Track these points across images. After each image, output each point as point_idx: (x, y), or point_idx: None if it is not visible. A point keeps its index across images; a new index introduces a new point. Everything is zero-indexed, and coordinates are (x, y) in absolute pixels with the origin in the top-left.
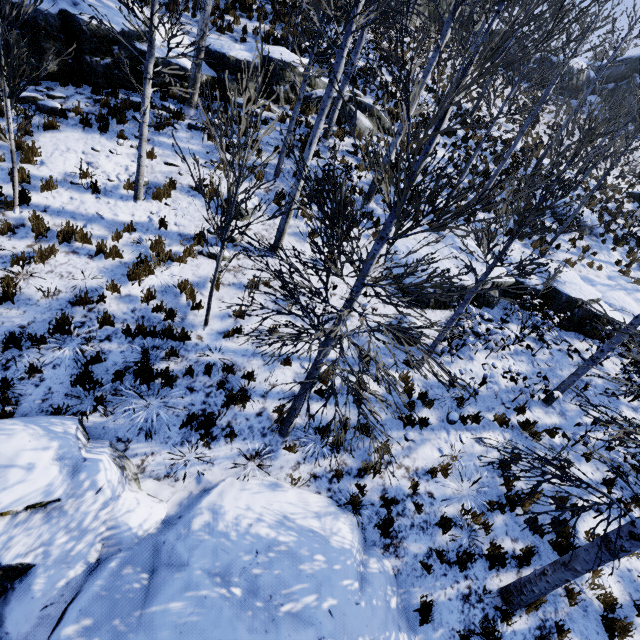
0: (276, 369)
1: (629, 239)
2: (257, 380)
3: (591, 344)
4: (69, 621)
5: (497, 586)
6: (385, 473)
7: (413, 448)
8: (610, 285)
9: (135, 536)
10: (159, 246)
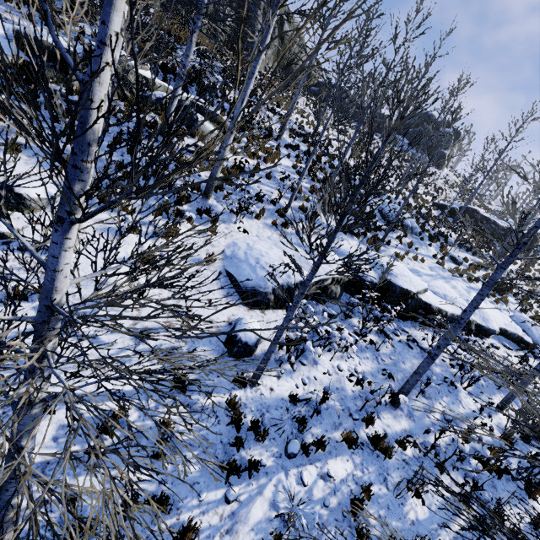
0: None
1: (439, 237)
2: None
3: (426, 331)
4: None
5: None
6: None
7: (237, 513)
8: (432, 275)
9: None
10: None
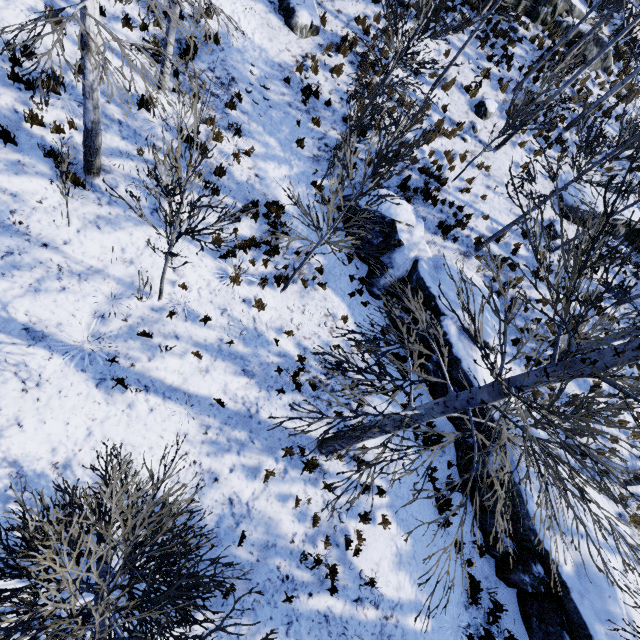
0: (479, 219)
1: None
2: (469, 220)
3: None
4: (423, 263)
5: (548, 354)
6: (515, 290)
7: (532, 288)
8: None
9: (428, 255)
10: (442, 124)
